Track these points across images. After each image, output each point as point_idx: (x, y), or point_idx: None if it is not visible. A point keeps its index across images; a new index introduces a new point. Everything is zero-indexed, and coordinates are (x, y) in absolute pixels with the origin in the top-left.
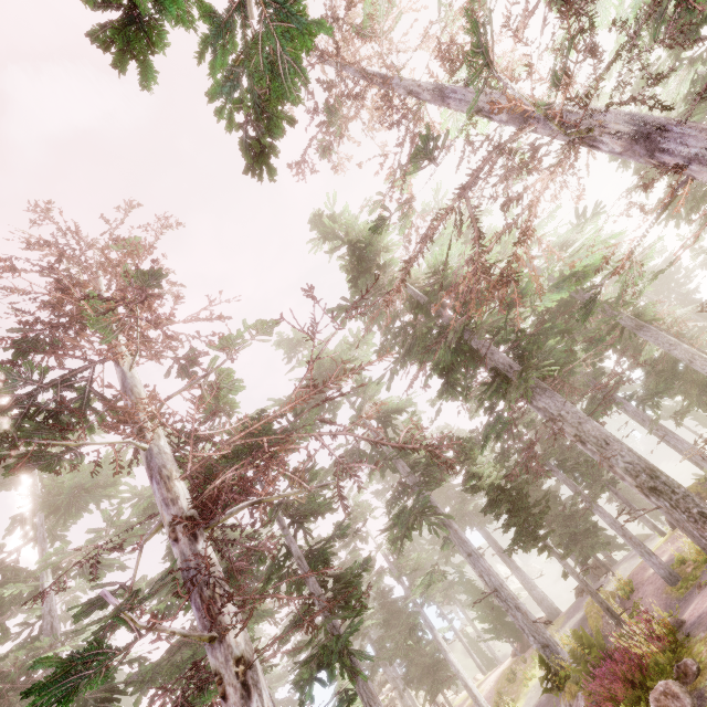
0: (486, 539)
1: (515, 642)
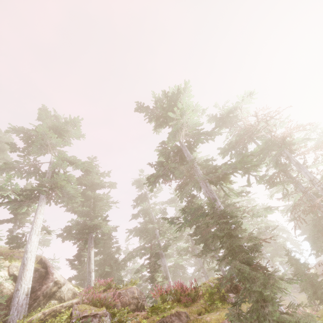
0: None
1: None
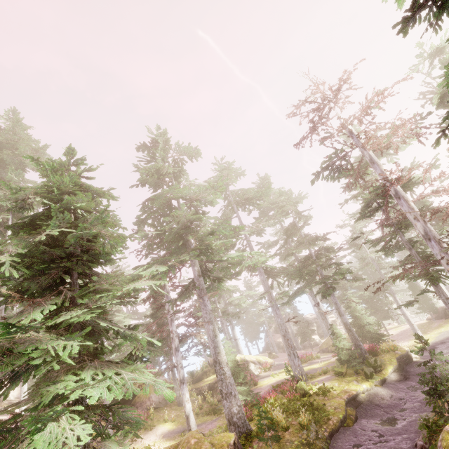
0: None
1: (433, 314)
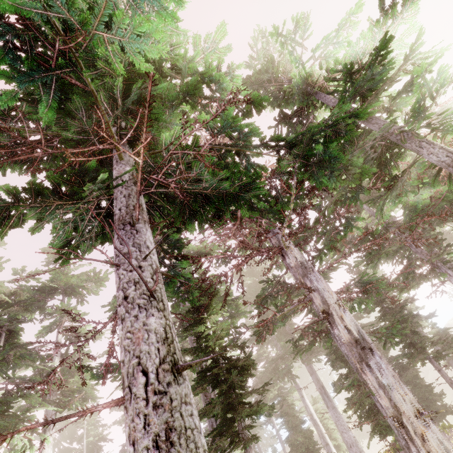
0: (311, 375)
1: None
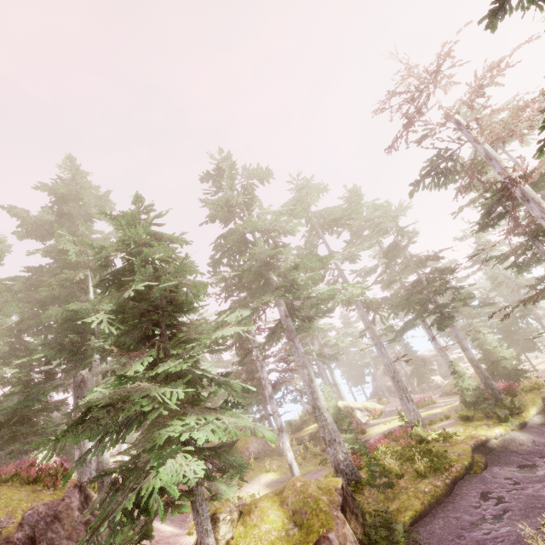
0: None
1: None
